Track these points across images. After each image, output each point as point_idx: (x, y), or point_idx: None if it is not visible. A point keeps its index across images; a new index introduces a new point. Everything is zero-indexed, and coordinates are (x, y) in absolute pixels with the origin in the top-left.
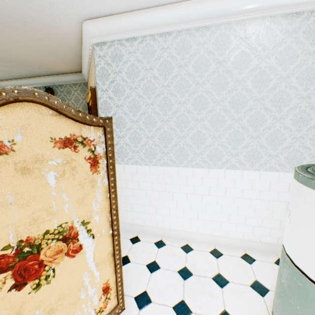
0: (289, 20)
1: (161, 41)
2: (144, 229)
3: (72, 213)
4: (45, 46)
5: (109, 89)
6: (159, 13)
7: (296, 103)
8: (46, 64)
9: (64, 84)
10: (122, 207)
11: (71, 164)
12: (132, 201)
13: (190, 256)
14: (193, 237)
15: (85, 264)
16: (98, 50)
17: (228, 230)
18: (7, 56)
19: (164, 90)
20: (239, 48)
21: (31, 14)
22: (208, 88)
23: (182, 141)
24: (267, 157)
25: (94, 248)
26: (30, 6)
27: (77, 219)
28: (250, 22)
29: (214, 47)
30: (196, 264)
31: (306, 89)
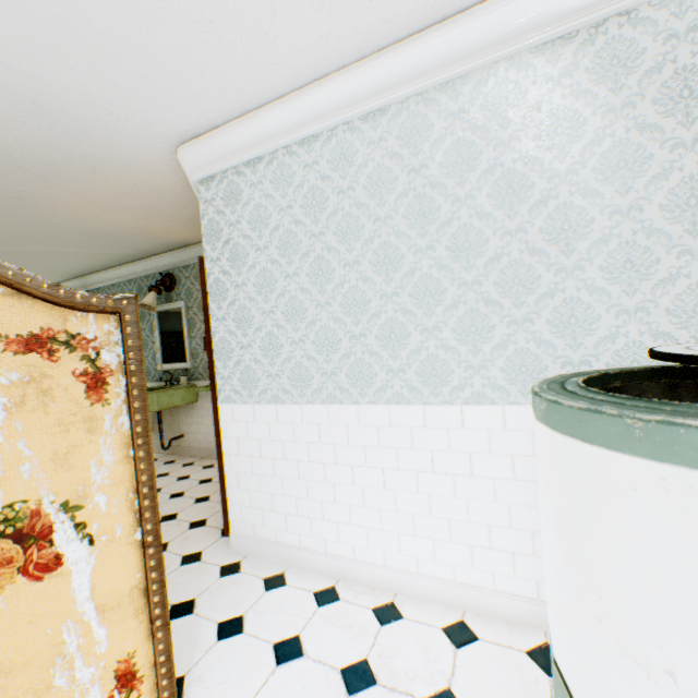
0: (549, 56)
1: (302, 154)
2: (301, 557)
3: (40, 482)
4: (138, 201)
5: (222, 257)
6: (291, 105)
7: (605, 226)
8: (154, 233)
9: (192, 264)
10: (255, 502)
11: (42, 383)
12: (272, 486)
13: (387, 634)
14: (410, 586)
15: (69, 601)
16: (204, 191)
17: (494, 570)
18: (91, 229)
19: (315, 243)
20: (451, 134)
21: (97, 154)
22: (399, 226)
23: (359, 344)
24: (560, 368)
25: (93, 567)
26: (90, 141)
27: (50, 496)
28: (464, 80)
29: (400, 142)
30: (395, 655)
31: (626, 190)
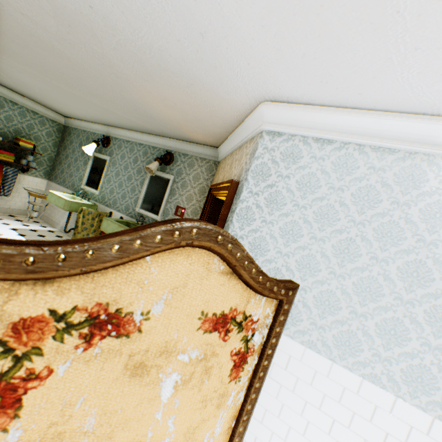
0: None
1: (372, 157)
2: None
3: None
4: (195, 112)
5: (260, 194)
6: (388, 120)
7: None
8: (182, 129)
9: (189, 155)
10: None
11: (208, 360)
12: None
13: None
14: None
15: None
16: (267, 139)
17: None
18: (145, 110)
19: (351, 227)
20: None
21: (204, 79)
22: (440, 255)
23: (357, 320)
24: None
25: None
26: (209, 71)
27: None
28: None
29: None
30: None
31: None
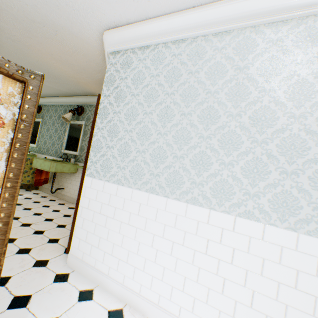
0: None
1: (173, 48)
2: (106, 282)
3: None
4: (76, 60)
5: (111, 95)
6: (175, 19)
7: None
8: (80, 83)
9: (94, 105)
10: (89, 239)
11: None
12: (102, 232)
13: None
14: None
15: None
16: (112, 58)
17: None
18: (48, 71)
19: (167, 98)
20: (269, 52)
21: (60, 22)
22: (221, 98)
23: (178, 162)
24: (312, 210)
25: None
26: (57, 12)
27: None
28: (284, 23)
29: (234, 51)
30: None
31: None
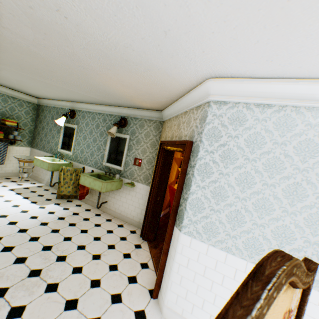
0: None
1: (308, 115)
2: None
3: None
4: (147, 88)
5: (215, 152)
6: None
7: None
8: (134, 100)
9: (139, 118)
10: (189, 298)
11: None
12: (206, 295)
13: None
14: None
15: None
16: (215, 108)
17: None
18: (105, 89)
19: (297, 173)
20: None
21: (160, 65)
22: None
23: (311, 247)
24: None
25: None
26: (166, 59)
27: None
28: None
29: None
30: None
31: None
